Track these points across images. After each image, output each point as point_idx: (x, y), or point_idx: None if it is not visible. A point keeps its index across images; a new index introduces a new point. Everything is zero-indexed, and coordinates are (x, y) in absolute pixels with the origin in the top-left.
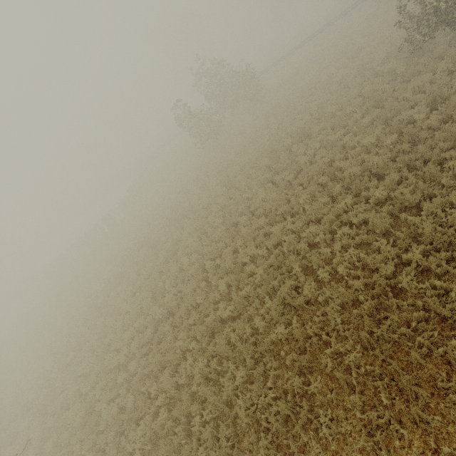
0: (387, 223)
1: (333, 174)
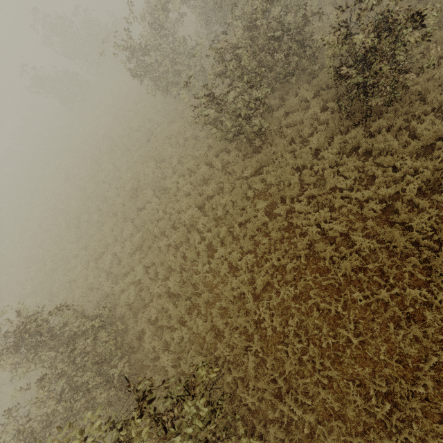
0: (95, 254)
1: (109, 198)
